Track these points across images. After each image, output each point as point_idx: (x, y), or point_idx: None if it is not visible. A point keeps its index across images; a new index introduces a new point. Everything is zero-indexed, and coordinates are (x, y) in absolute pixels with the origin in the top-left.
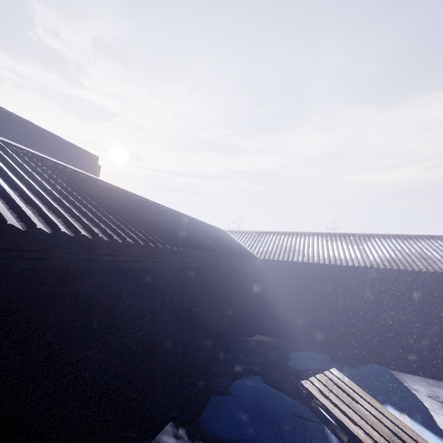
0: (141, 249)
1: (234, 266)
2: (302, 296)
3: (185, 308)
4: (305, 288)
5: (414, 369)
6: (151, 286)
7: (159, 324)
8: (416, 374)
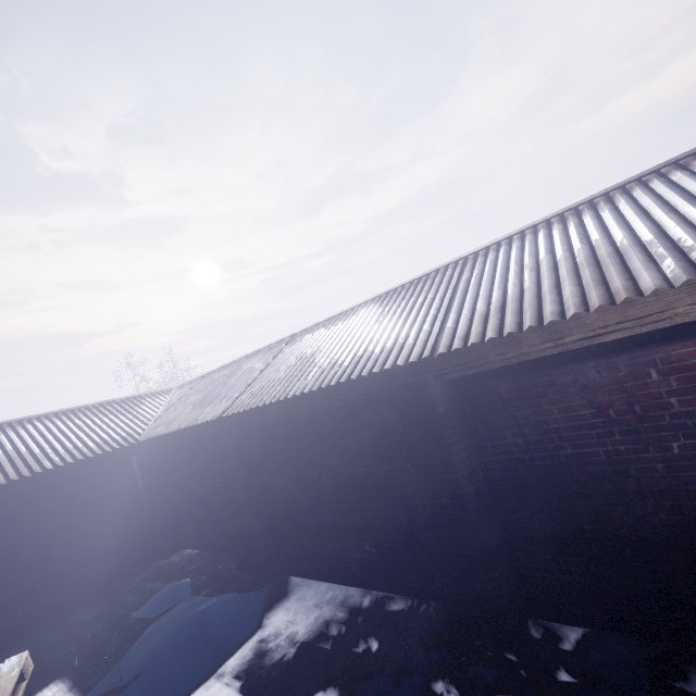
0: None
1: None
2: (200, 481)
3: None
4: (200, 468)
5: (323, 572)
6: None
7: None
8: (327, 579)
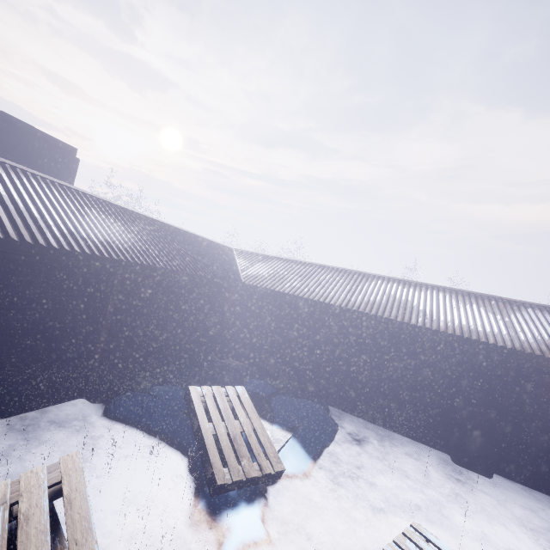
0: (21, 245)
1: (188, 282)
2: (278, 327)
3: (105, 309)
4: (283, 320)
5: (361, 412)
6: (54, 280)
7: (65, 315)
8: (362, 417)
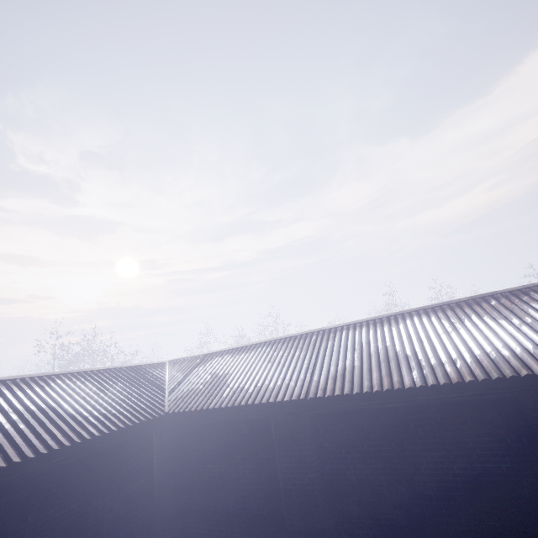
0: None
1: (36, 473)
2: (234, 464)
3: None
4: (237, 449)
5: None
6: None
7: None
8: None
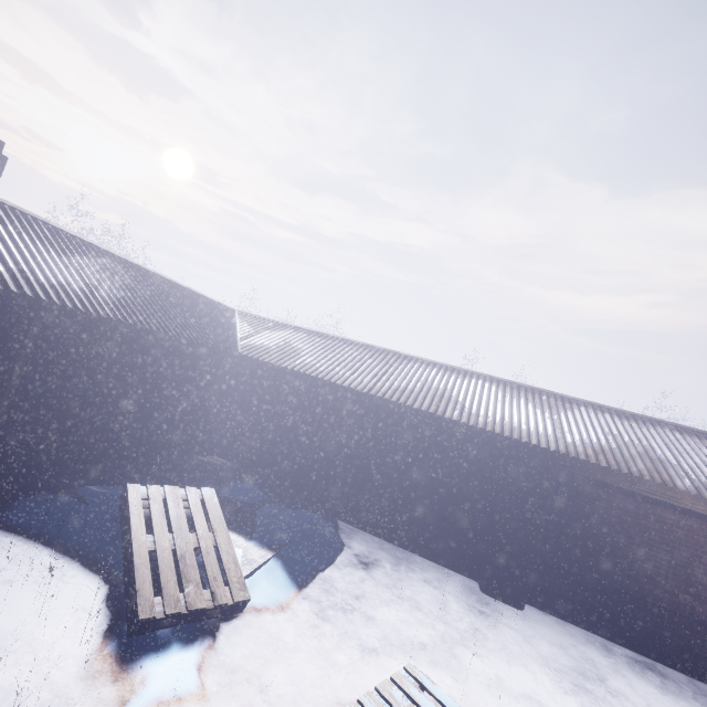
0: None
1: (153, 344)
2: (282, 416)
3: (11, 369)
4: (289, 407)
5: (378, 529)
6: None
7: None
8: (379, 535)
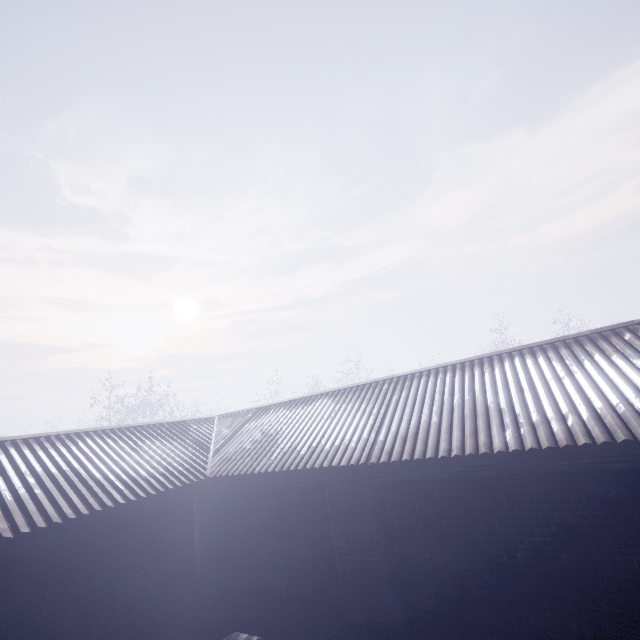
0: None
1: (50, 545)
2: (286, 539)
3: None
4: (289, 522)
5: None
6: None
7: None
8: None
